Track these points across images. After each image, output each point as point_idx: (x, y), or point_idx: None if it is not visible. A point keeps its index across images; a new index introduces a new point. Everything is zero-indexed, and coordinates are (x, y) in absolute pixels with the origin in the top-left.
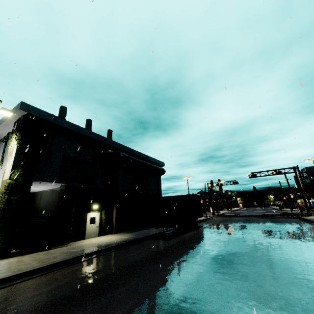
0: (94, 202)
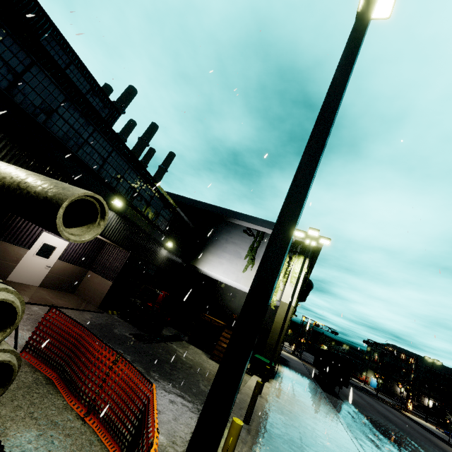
0: None
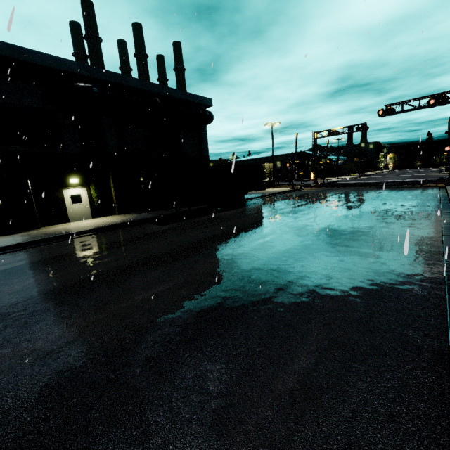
0: (71, 174)
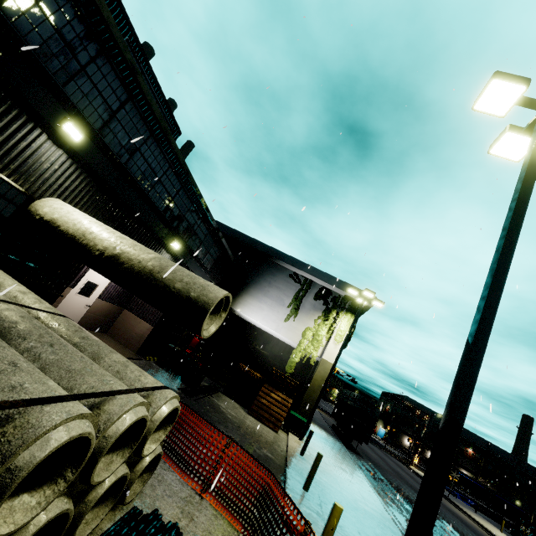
0: None
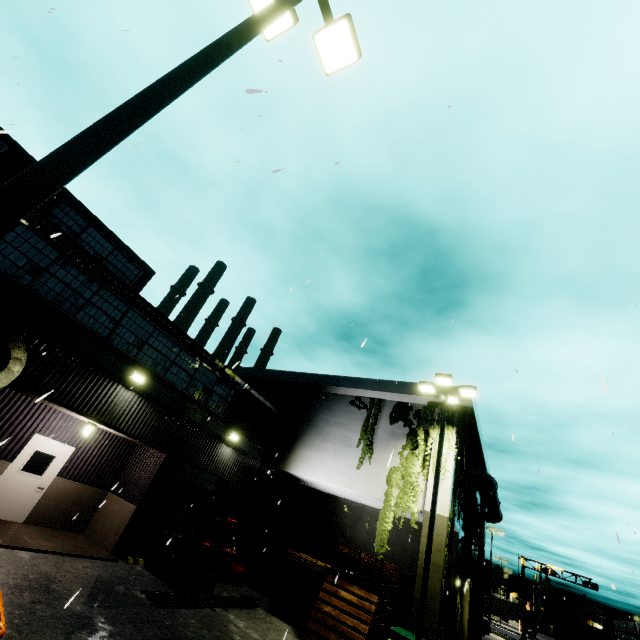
0: None
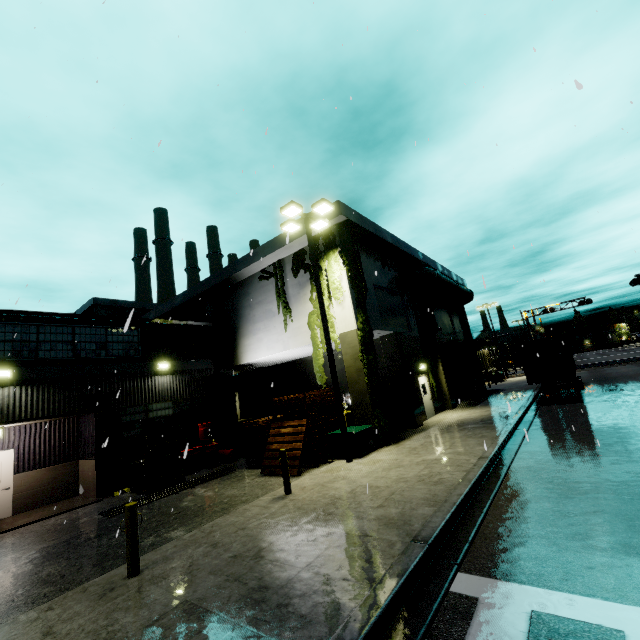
0: (418, 360)
